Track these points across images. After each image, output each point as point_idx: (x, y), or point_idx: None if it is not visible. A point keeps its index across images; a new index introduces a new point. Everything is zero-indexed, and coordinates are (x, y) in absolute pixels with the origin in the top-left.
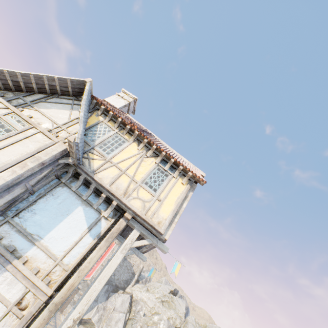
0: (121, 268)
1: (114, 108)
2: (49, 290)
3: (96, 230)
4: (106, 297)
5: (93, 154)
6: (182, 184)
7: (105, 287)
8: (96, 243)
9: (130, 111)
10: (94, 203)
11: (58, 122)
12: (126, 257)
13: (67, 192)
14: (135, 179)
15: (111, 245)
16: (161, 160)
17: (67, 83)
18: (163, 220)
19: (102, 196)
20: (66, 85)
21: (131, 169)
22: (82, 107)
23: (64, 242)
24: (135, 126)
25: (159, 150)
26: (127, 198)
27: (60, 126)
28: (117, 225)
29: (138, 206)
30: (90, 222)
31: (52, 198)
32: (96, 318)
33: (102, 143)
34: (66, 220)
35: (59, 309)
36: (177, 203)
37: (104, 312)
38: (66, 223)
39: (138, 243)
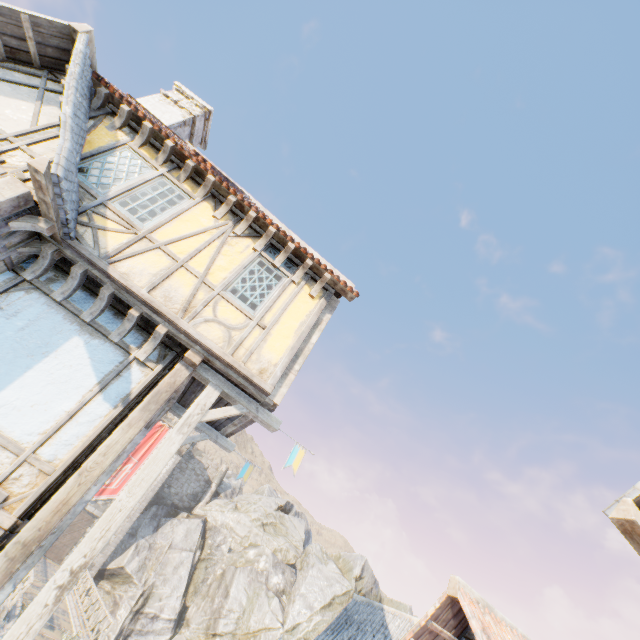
0: (183, 474)
1: (156, 120)
2: (7, 517)
3: (120, 388)
4: (154, 527)
5: (105, 217)
6: (311, 297)
7: (152, 510)
8: (119, 414)
9: (197, 140)
10: (111, 330)
11: (3, 127)
12: (194, 452)
13: (40, 304)
14: (209, 280)
15: (162, 432)
16: (266, 245)
17: (21, 27)
18: (271, 366)
19: (130, 313)
20: (20, 34)
21: (199, 259)
22: (67, 93)
23: (40, 413)
24: (208, 164)
25: (263, 223)
26: (192, 319)
27: (9, 139)
28: (168, 378)
29: (215, 338)
30: (105, 370)
31: (0, 316)
32: (135, 565)
33: (126, 194)
34: (43, 366)
35: (41, 556)
36: (299, 333)
37: (150, 553)
38: (42, 373)
39: (216, 413)
